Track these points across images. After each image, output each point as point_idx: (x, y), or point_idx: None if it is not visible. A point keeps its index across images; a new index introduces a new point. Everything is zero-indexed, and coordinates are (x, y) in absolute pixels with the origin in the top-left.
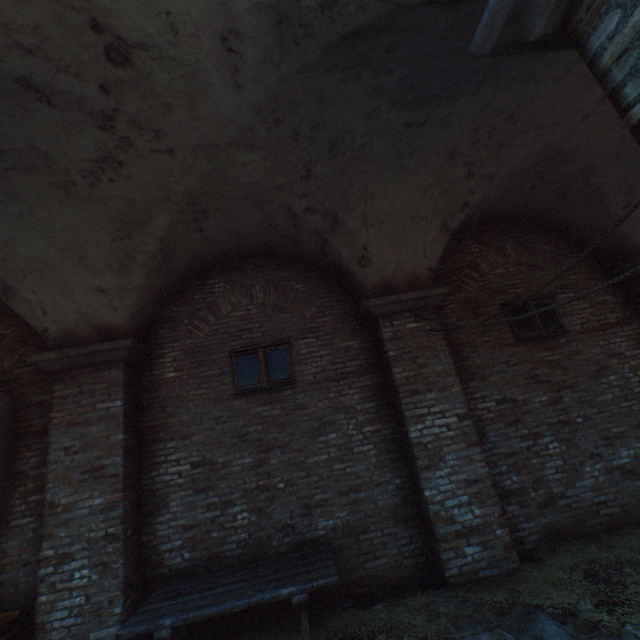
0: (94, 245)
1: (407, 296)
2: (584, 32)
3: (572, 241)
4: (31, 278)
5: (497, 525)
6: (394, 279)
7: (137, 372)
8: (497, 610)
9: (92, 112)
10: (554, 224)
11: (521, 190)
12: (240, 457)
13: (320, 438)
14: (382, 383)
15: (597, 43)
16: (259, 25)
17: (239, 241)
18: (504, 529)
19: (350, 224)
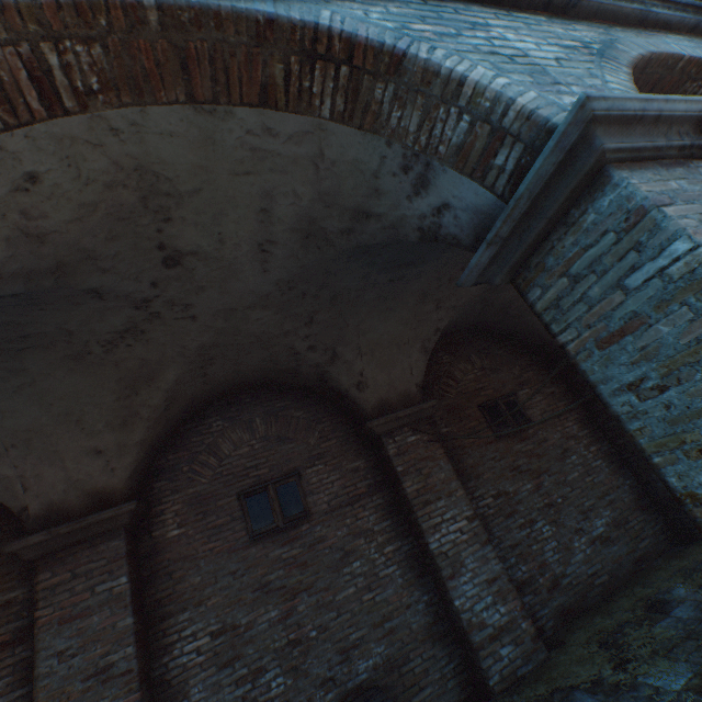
0: (95, 406)
1: (404, 412)
2: (523, 290)
3: (518, 344)
4: (14, 451)
5: (521, 618)
6: (389, 398)
7: (135, 537)
8: None
9: (135, 299)
10: (502, 332)
11: (474, 311)
12: (265, 612)
13: (345, 570)
14: (393, 498)
15: (532, 298)
16: (291, 238)
17: (238, 378)
18: (528, 621)
19: (347, 355)
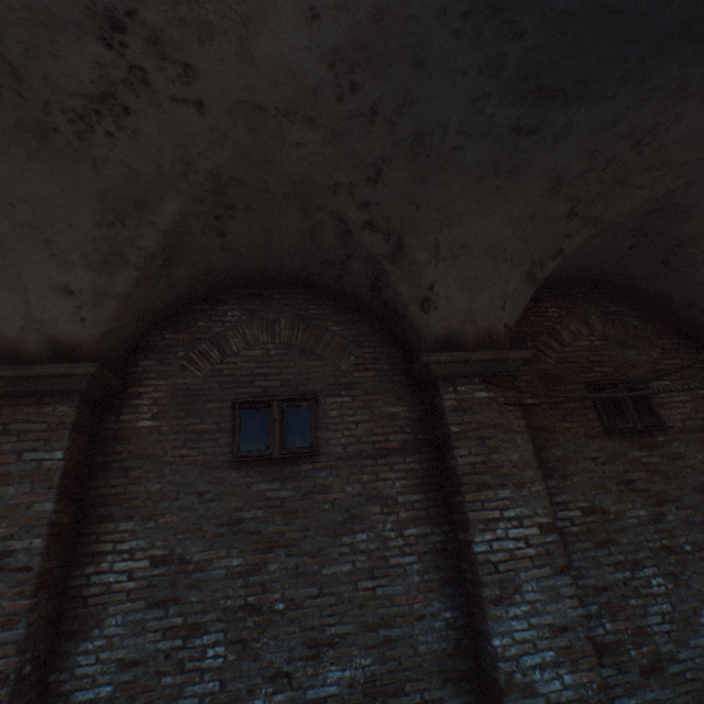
0: (69, 226)
1: (479, 355)
2: None
3: (665, 320)
4: None
5: (596, 703)
6: (462, 332)
7: (98, 414)
8: None
9: (94, 8)
10: (646, 297)
11: (617, 249)
12: (225, 556)
13: (344, 538)
14: (434, 468)
15: None
16: None
17: (268, 259)
18: None
19: (417, 253)
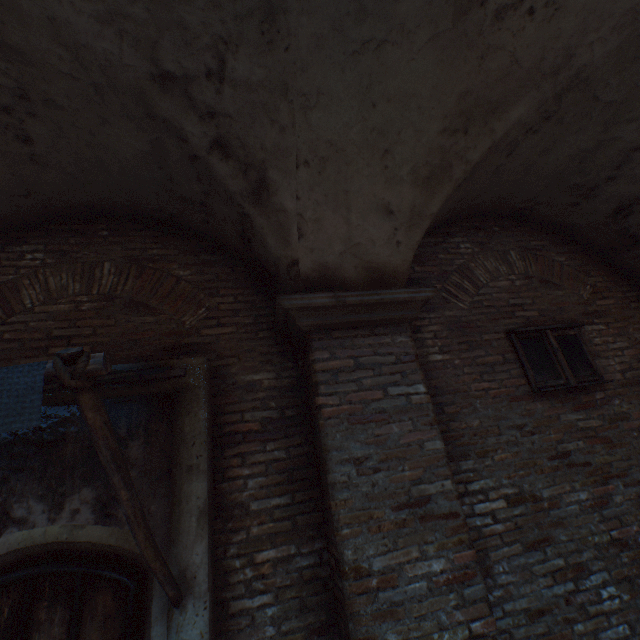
0: (414, 133)
1: None
2: None
3: None
4: (302, 172)
5: None
6: None
7: None
8: None
9: None
10: None
11: None
12: (570, 490)
13: None
14: None
15: None
16: None
17: (511, 187)
18: None
19: None
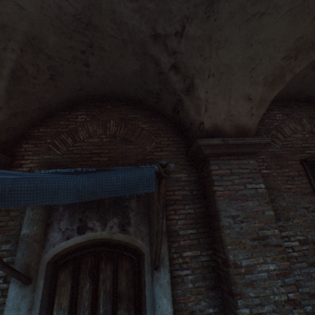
0: (269, 59)
1: None
2: None
3: None
4: (210, 79)
5: None
6: None
7: None
8: None
9: None
10: None
11: None
12: None
13: None
14: None
15: None
16: None
17: (308, 85)
18: None
19: None
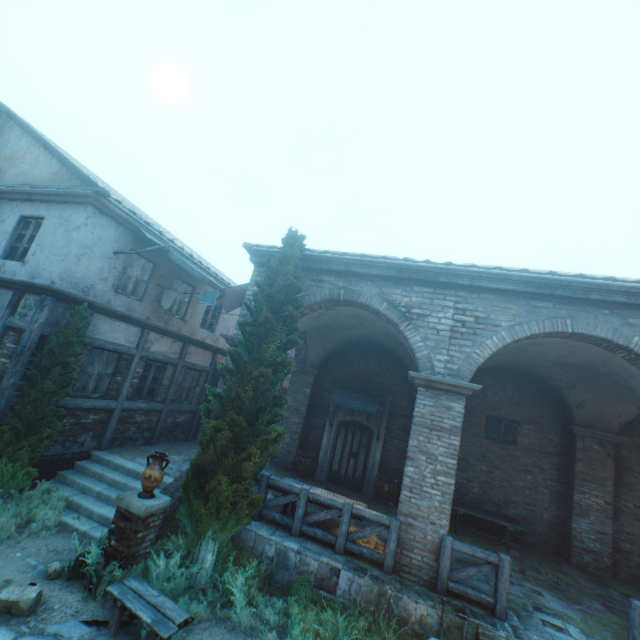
0: None
1: (598, 433)
2: None
3: None
4: None
5: (605, 556)
6: (594, 420)
7: None
8: (591, 579)
9: None
10: None
11: None
12: (480, 464)
13: (521, 475)
14: (564, 465)
15: None
16: (579, 360)
17: (510, 367)
18: (609, 559)
19: (579, 389)
